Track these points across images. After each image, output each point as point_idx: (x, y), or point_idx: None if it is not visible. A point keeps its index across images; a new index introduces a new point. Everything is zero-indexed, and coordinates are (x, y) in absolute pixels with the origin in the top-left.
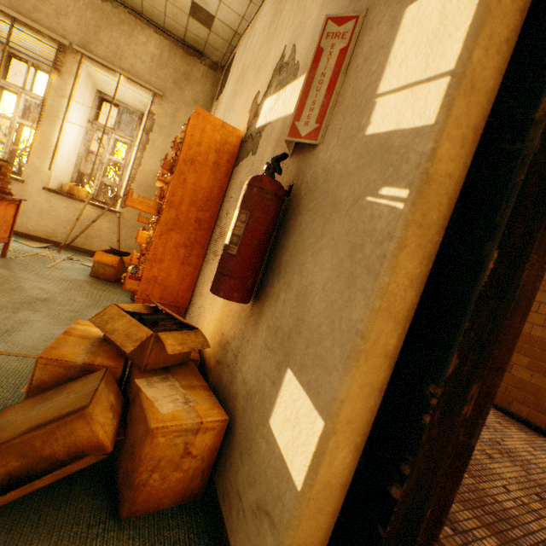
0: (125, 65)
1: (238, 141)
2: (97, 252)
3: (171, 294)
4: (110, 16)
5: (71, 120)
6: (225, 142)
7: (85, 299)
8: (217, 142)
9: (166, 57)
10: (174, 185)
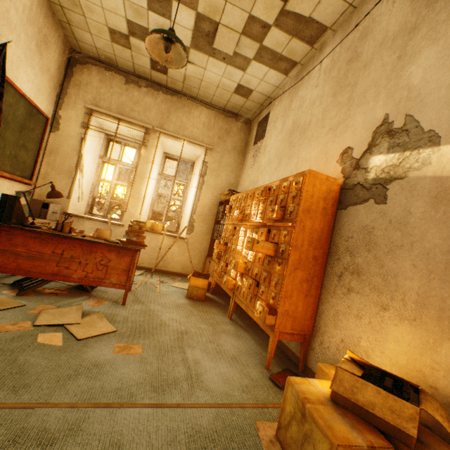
0: (186, 133)
1: (337, 187)
2: (191, 277)
3: (298, 324)
4: (176, 104)
5: (152, 177)
6: (329, 191)
7: (205, 325)
8: (324, 192)
9: (213, 122)
10: (296, 232)
